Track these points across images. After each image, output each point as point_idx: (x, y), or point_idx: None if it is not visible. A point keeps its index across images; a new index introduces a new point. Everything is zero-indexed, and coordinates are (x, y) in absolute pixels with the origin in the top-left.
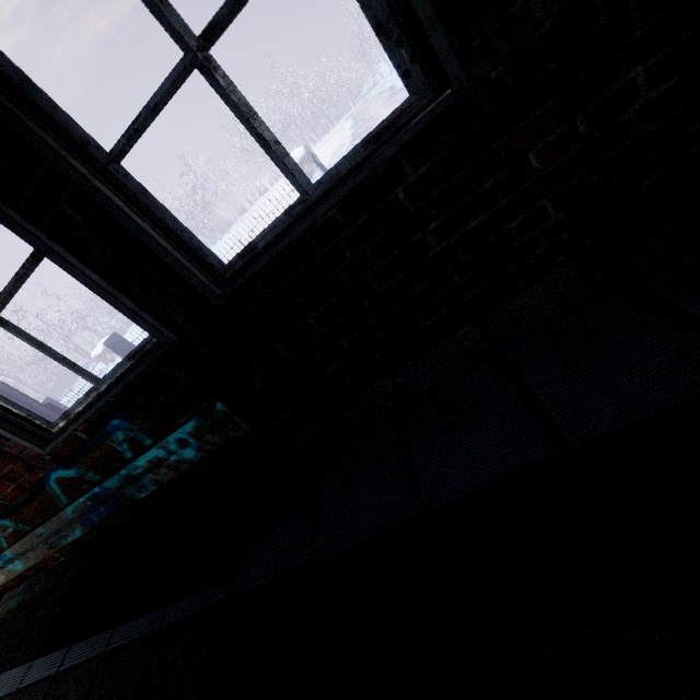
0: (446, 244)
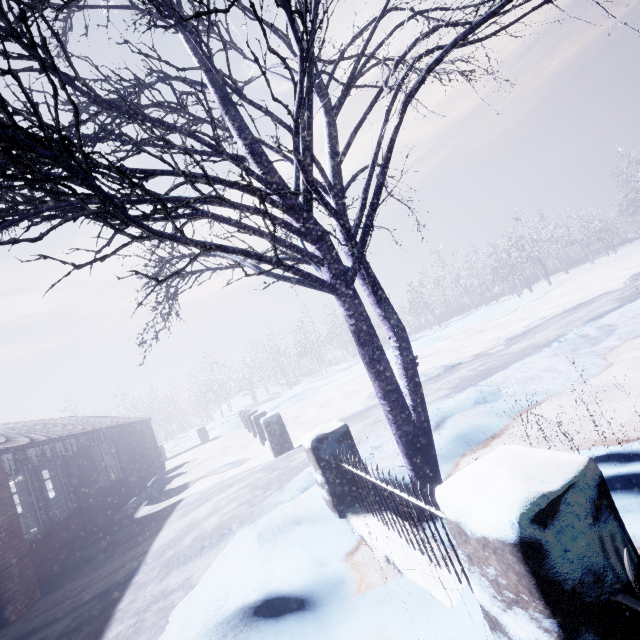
0: None
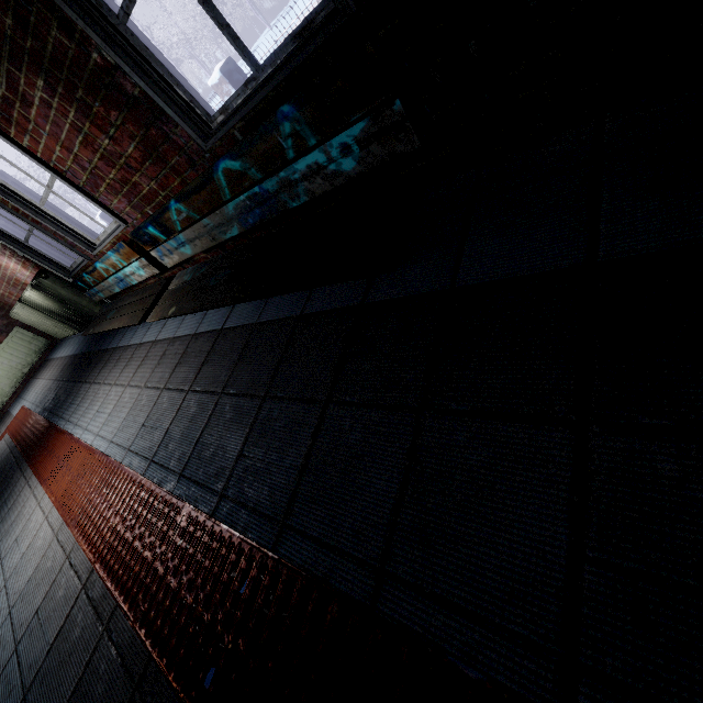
0: None
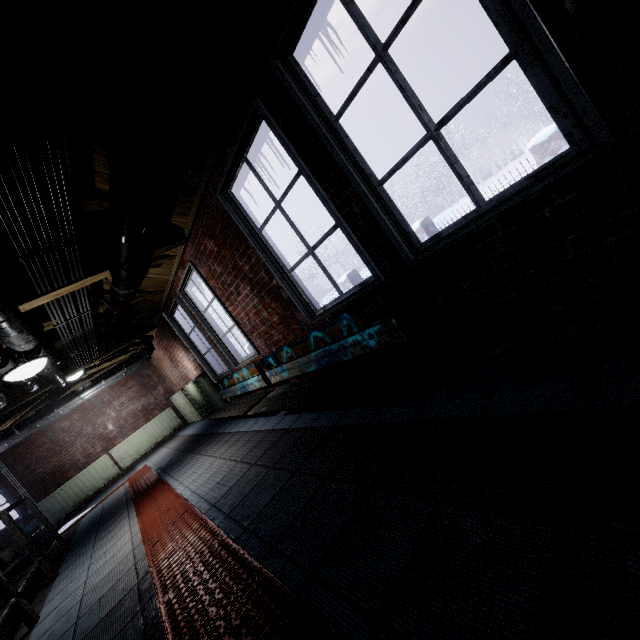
0: (583, 252)
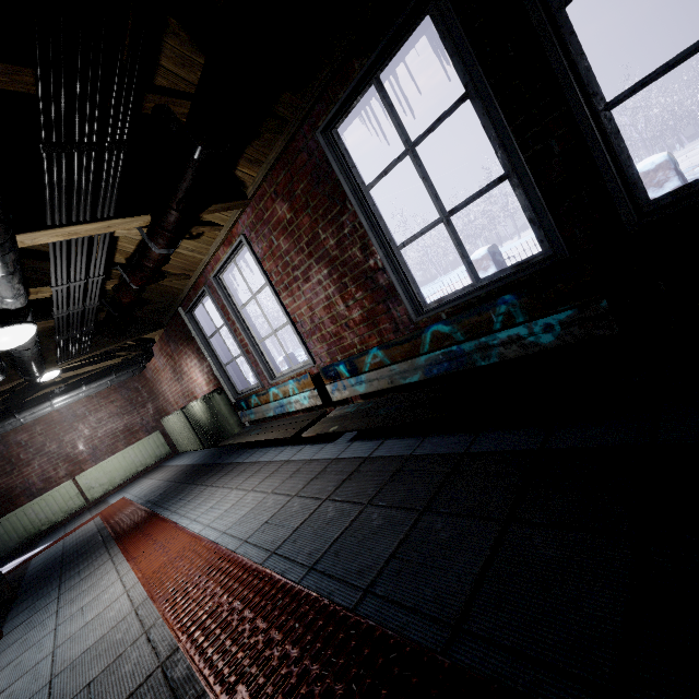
0: None
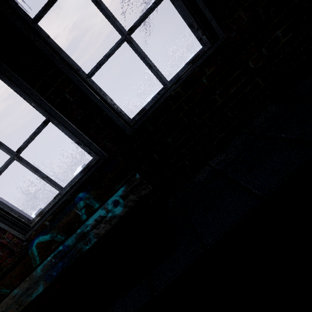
0: (224, 99)
